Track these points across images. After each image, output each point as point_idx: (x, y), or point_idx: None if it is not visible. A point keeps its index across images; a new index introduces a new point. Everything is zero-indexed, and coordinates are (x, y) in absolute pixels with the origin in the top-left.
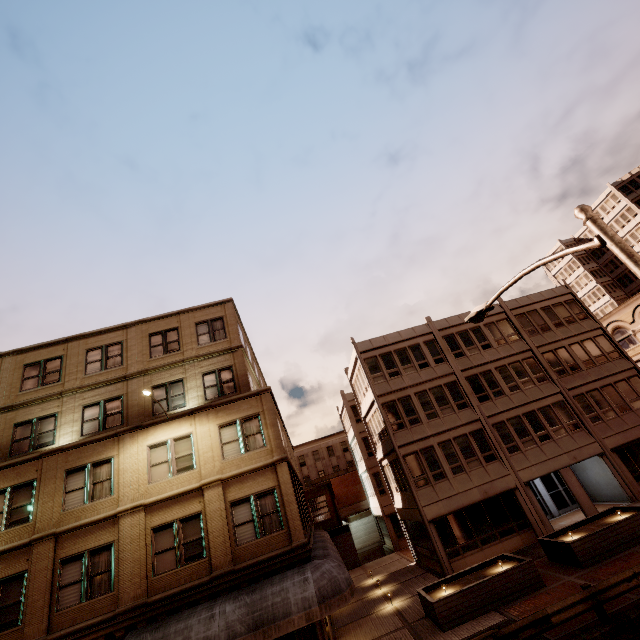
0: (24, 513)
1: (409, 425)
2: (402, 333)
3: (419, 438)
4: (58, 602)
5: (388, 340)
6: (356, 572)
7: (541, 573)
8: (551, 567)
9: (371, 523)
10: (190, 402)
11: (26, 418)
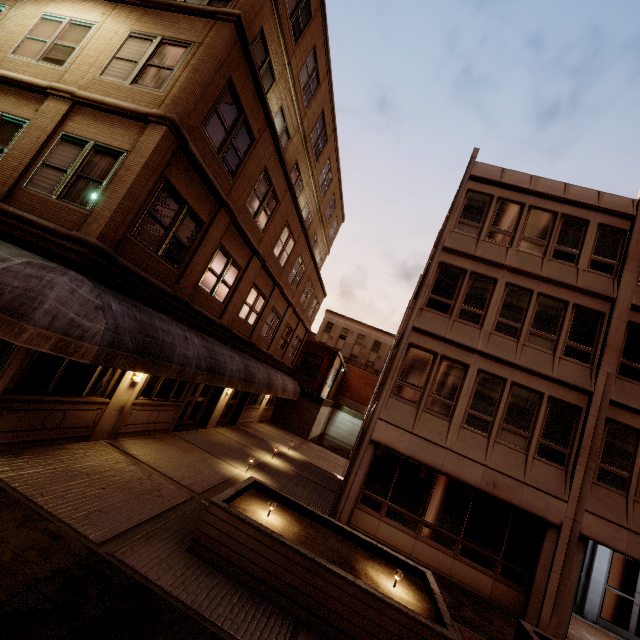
0: None
1: (457, 315)
2: (572, 189)
3: (456, 340)
4: None
5: (535, 185)
6: (294, 438)
7: None
8: None
9: (359, 428)
10: None
11: None
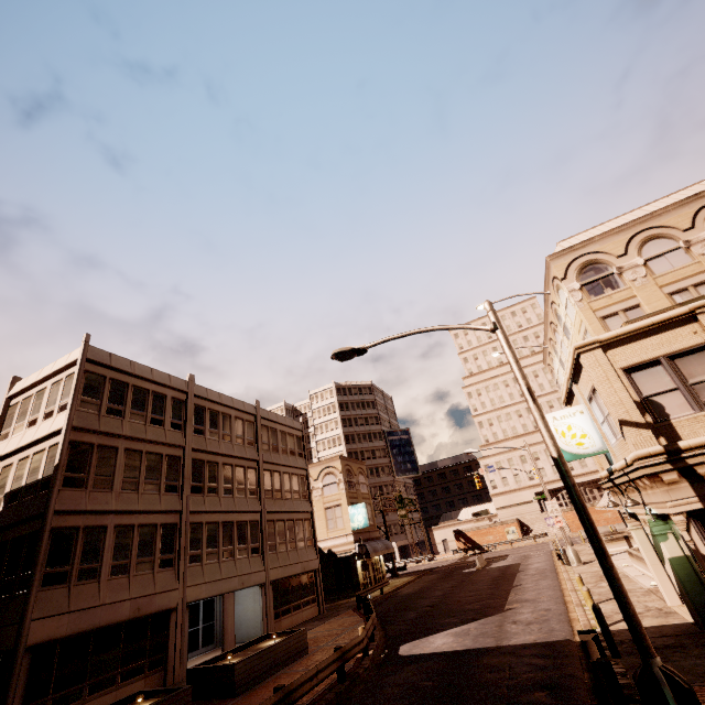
0: None
1: (92, 486)
2: (156, 373)
3: (96, 509)
4: None
5: (135, 369)
6: None
7: None
8: None
9: None
10: None
11: None
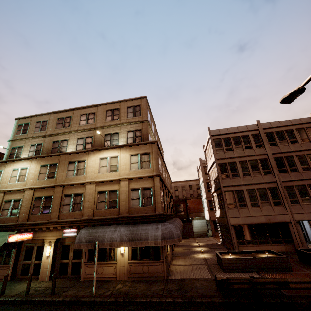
0: (53, 175)
1: (231, 177)
2: (239, 128)
3: (236, 184)
4: (62, 209)
5: (229, 131)
6: (191, 239)
7: (291, 265)
8: (299, 264)
9: (204, 223)
10: (120, 143)
11: (57, 140)
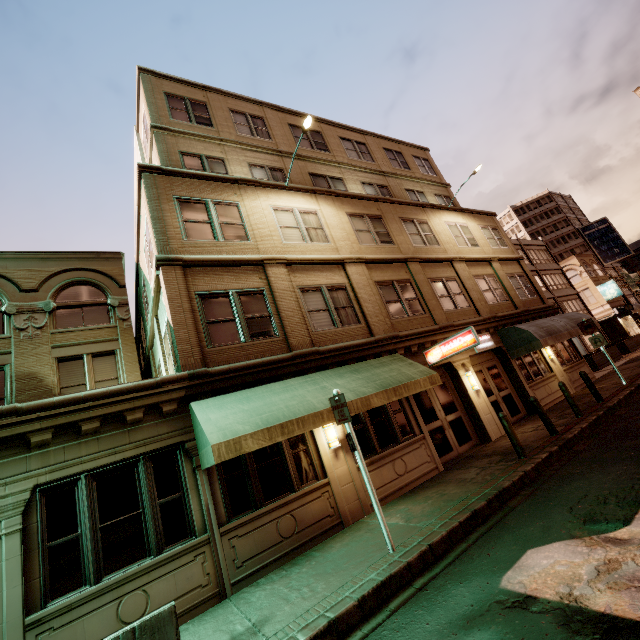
0: (386, 238)
1: None
2: None
3: None
4: (442, 305)
5: None
6: None
7: None
8: None
9: None
10: None
11: (316, 172)
